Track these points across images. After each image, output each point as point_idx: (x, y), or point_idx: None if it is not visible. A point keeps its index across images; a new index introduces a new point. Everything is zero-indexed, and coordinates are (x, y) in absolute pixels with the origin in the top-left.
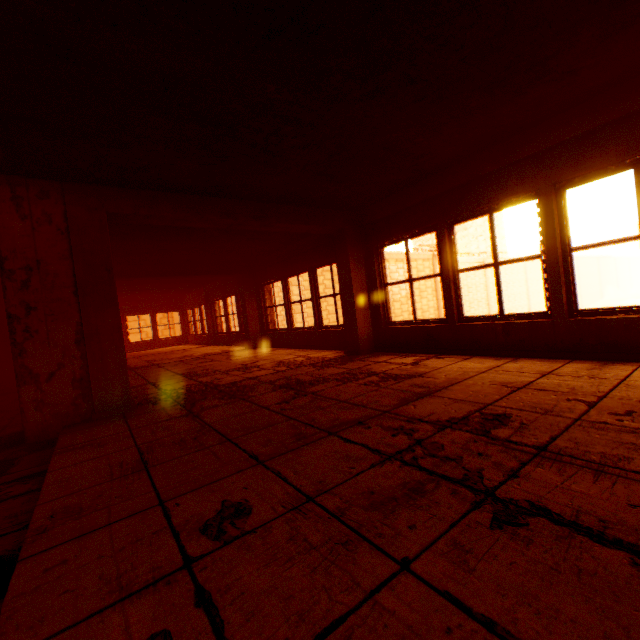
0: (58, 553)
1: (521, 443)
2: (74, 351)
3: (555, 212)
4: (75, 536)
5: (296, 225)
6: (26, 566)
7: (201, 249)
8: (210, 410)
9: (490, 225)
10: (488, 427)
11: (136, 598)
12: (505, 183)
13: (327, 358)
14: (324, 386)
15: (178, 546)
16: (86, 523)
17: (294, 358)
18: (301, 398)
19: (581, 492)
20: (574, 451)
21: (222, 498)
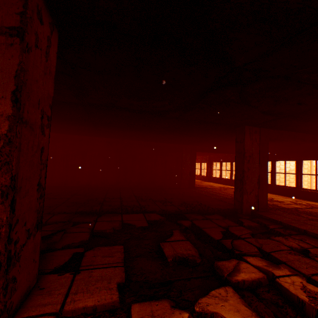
0: None
1: None
2: (255, 185)
3: None
4: None
5: None
6: None
7: None
8: None
9: None
10: None
11: None
12: None
13: None
14: None
15: None
16: None
17: (296, 201)
18: None
19: None
20: None
21: None
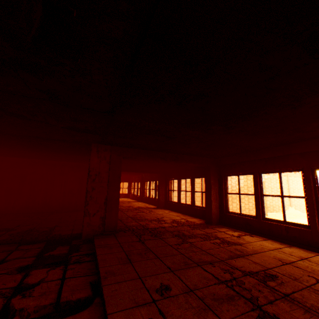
0: (113, 286)
1: (278, 290)
2: (103, 206)
3: (311, 179)
4: (116, 281)
5: (189, 163)
6: (105, 287)
7: (147, 163)
8: (148, 240)
9: (279, 177)
10: (266, 279)
11: (141, 306)
12: (286, 161)
13: (195, 223)
14: (195, 239)
15: (149, 294)
16: (118, 278)
17: (180, 219)
18: (185, 244)
19: (295, 316)
20: (300, 300)
21: (160, 281)
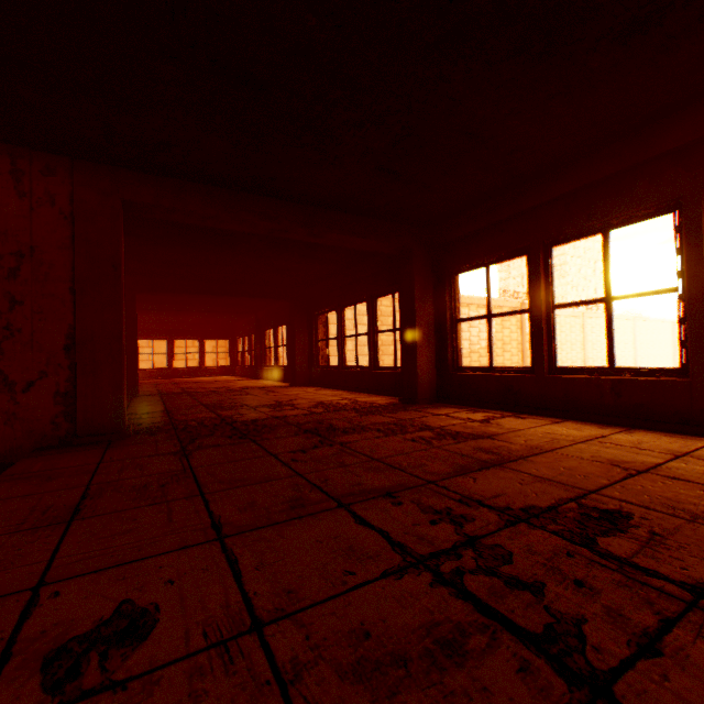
0: None
1: (657, 573)
2: (61, 359)
3: None
4: None
5: (352, 238)
6: None
7: (247, 265)
8: (206, 450)
9: (604, 247)
10: (592, 531)
11: None
12: (630, 190)
13: (376, 404)
14: (359, 436)
15: None
16: None
17: (338, 400)
18: (323, 448)
19: None
20: None
21: (125, 595)
